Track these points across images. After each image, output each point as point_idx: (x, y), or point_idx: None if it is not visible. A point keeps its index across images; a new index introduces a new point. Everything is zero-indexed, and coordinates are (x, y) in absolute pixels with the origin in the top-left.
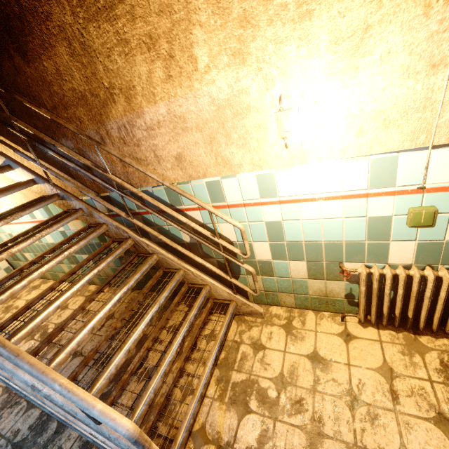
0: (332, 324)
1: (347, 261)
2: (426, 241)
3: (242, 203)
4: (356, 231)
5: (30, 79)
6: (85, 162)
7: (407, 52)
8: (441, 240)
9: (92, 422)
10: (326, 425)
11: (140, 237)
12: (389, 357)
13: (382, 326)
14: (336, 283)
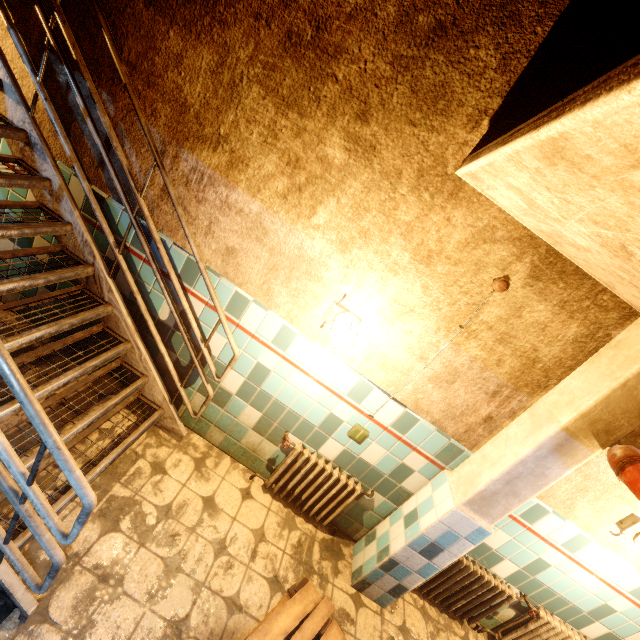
0: (241, 478)
1: (293, 433)
2: (349, 450)
3: (253, 333)
4: (316, 416)
5: (132, 12)
6: (121, 157)
7: (418, 340)
8: (357, 455)
9: (23, 481)
10: (188, 563)
11: (109, 276)
12: (268, 524)
13: (277, 497)
14: (271, 445)
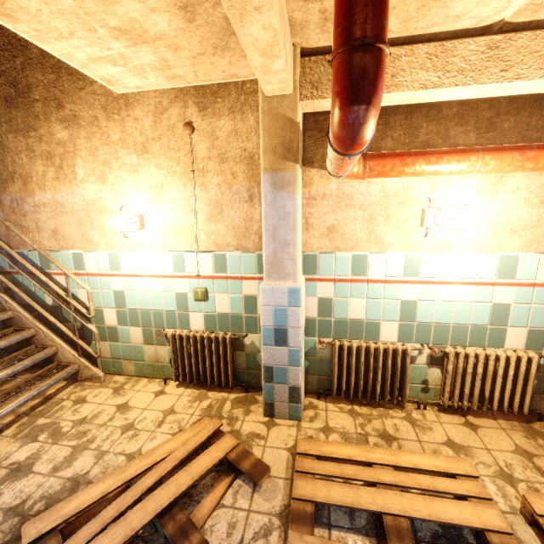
0: (156, 386)
1: (168, 327)
2: (207, 313)
3: (98, 273)
4: (170, 303)
5: None
6: None
7: (181, 201)
8: (215, 313)
9: None
10: (95, 443)
11: (1, 293)
12: (178, 403)
13: (191, 387)
14: (163, 348)
